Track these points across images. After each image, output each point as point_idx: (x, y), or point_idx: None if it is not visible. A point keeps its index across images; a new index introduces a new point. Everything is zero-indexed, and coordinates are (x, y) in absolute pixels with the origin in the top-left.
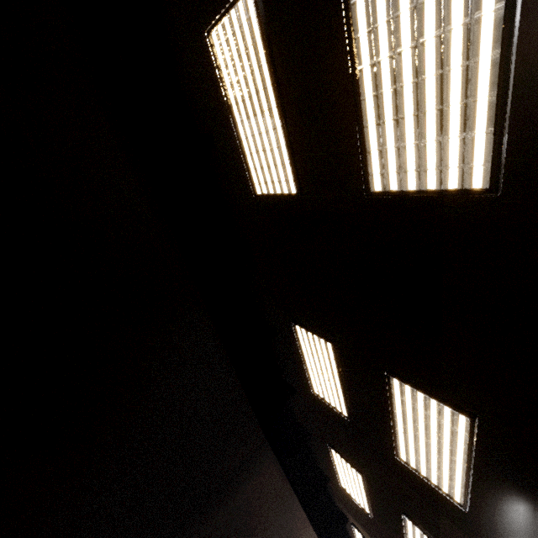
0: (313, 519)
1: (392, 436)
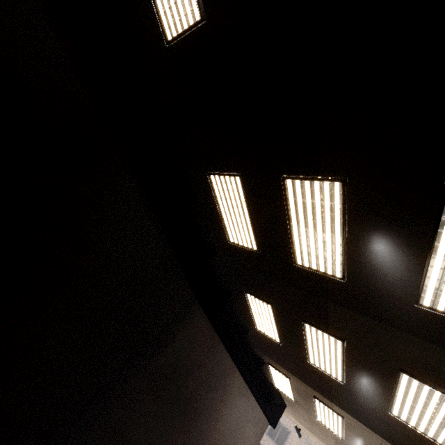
0: (238, 361)
1: (290, 243)
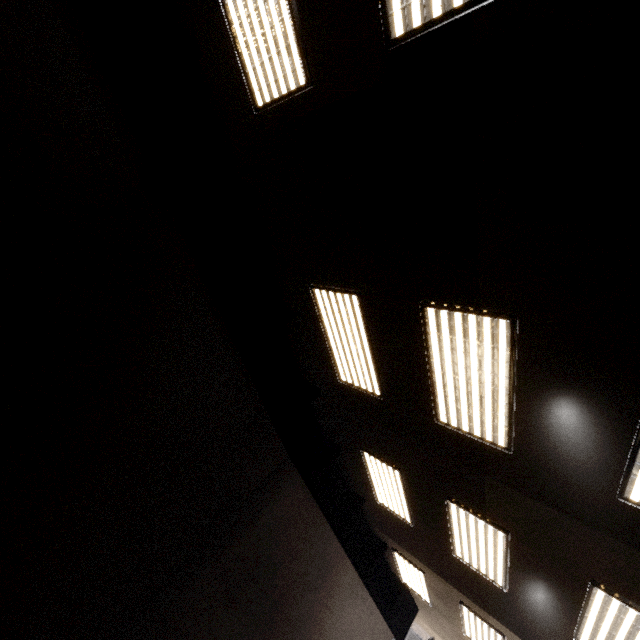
0: (349, 547)
1: (431, 393)
